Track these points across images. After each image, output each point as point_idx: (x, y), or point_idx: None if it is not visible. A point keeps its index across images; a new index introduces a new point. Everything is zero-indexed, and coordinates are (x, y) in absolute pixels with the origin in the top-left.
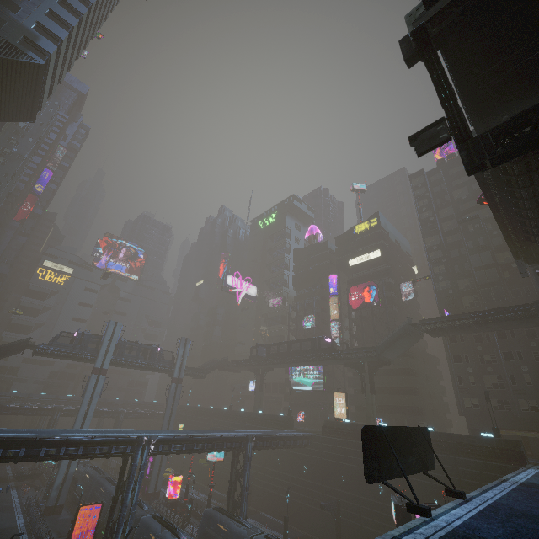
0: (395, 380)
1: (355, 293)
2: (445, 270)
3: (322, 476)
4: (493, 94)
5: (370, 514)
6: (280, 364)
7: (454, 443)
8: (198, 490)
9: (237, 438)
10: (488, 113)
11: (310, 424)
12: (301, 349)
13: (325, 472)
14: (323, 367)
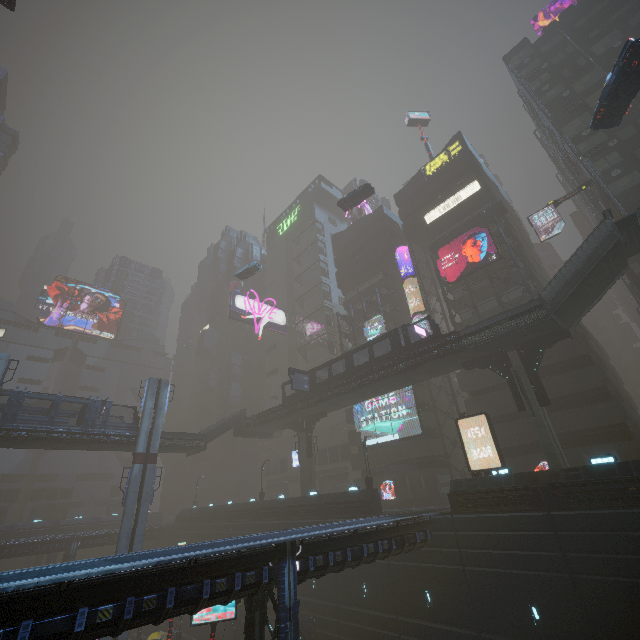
0: (566, 380)
1: (449, 256)
2: (623, 157)
3: (474, 611)
4: None
5: None
6: (337, 397)
7: None
8: None
9: (245, 558)
10: None
11: (407, 500)
12: (373, 356)
13: (482, 602)
14: (414, 395)
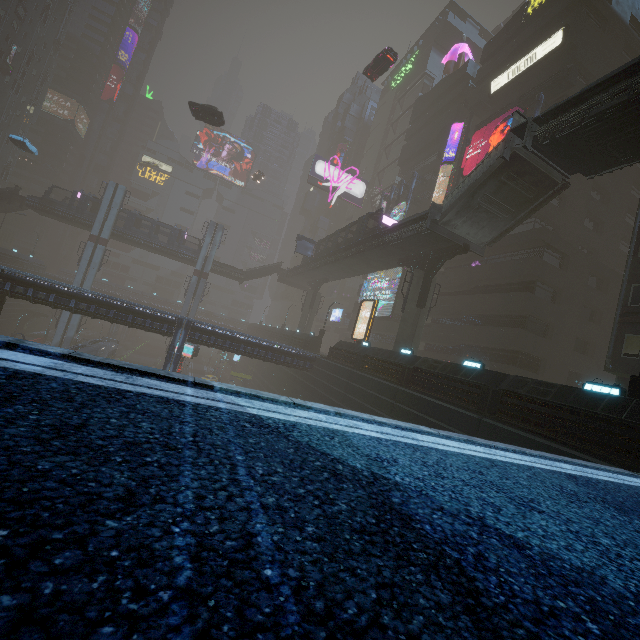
0: (495, 300)
1: (478, 143)
2: None
3: None
4: None
5: None
6: (325, 267)
7: (495, 391)
8: None
9: (154, 315)
10: None
11: None
12: (345, 238)
13: None
14: (399, 284)
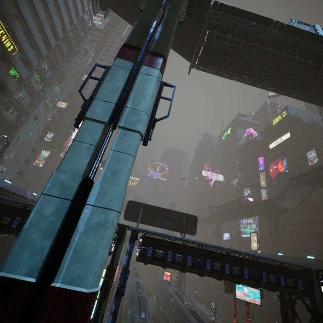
0: (307, 227)
1: (273, 166)
2: None
3: None
4: (180, 42)
5: (268, 315)
6: (224, 217)
7: None
8: (186, 288)
9: None
10: (184, 50)
11: None
12: (232, 206)
13: None
14: (258, 221)
